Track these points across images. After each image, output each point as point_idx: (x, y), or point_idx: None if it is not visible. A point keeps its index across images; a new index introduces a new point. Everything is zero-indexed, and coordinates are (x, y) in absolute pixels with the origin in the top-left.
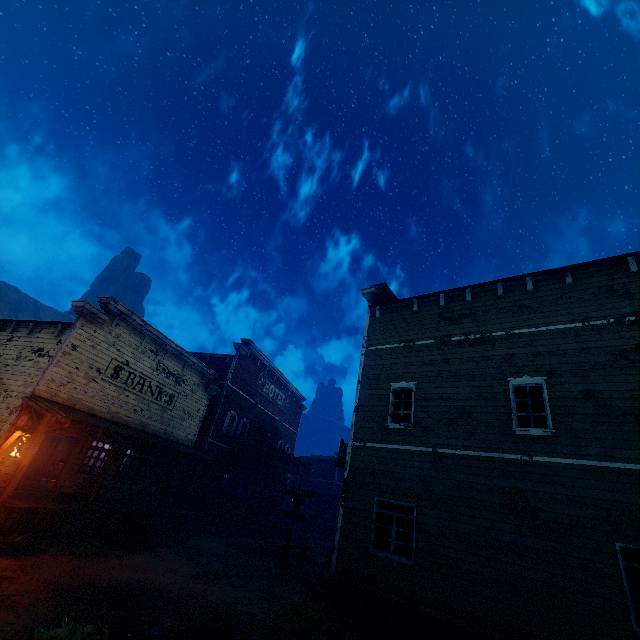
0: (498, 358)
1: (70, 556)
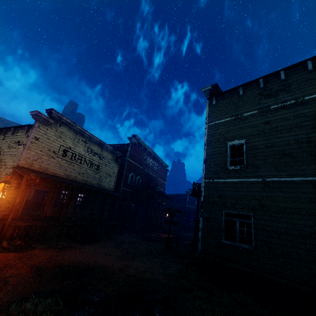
0: (311, 114)
1: (51, 249)
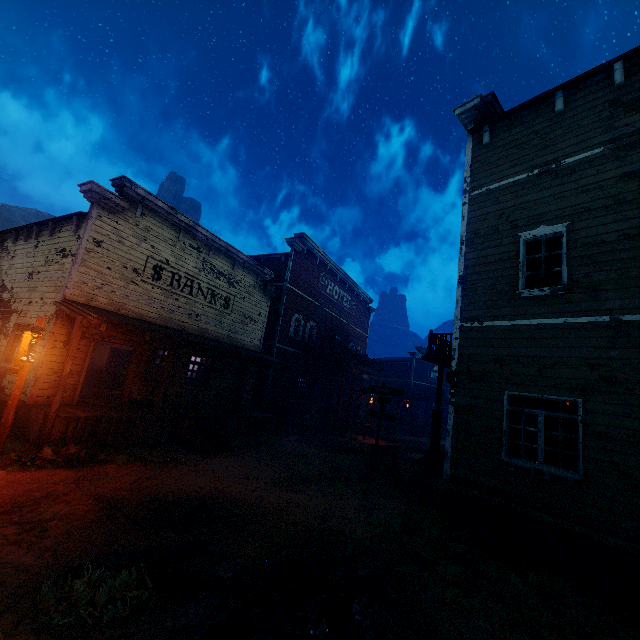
0: None
1: (140, 464)
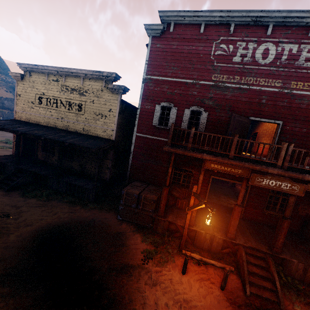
0: None
1: None
